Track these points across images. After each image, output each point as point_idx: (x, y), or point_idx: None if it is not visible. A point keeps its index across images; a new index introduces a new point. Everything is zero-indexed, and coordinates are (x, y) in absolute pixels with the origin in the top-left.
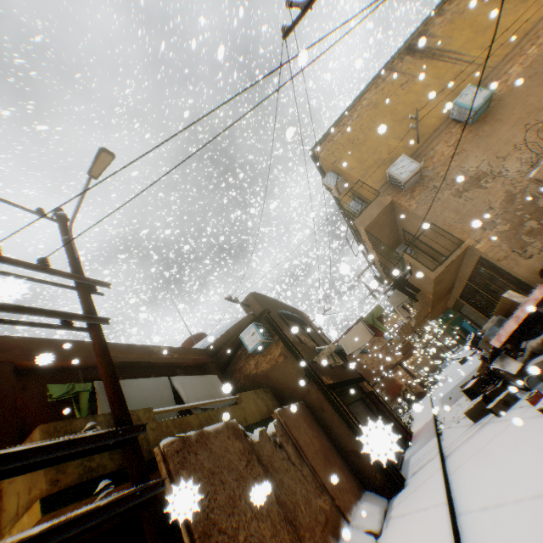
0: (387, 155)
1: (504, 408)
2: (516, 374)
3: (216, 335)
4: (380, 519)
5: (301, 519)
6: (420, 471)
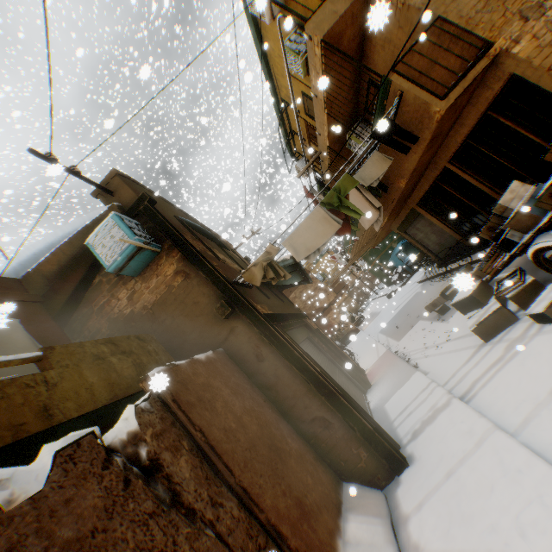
0: None
1: None
2: None
3: (43, 250)
4: None
5: None
6: (431, 432)
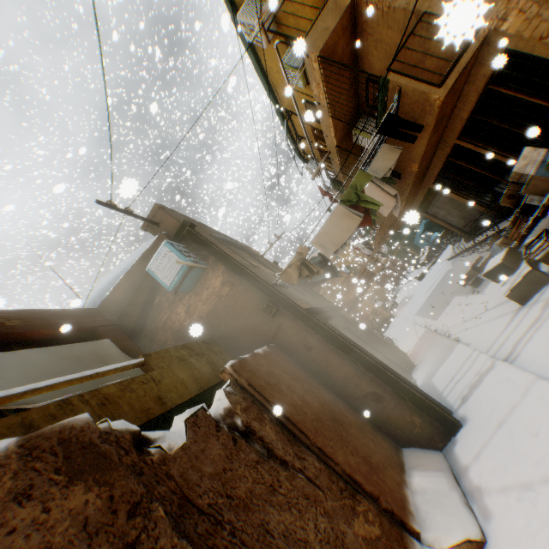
0: None
1: None
2: None
3: (111, 282)
4: (463, 502)
5: None
6: (479, 394)
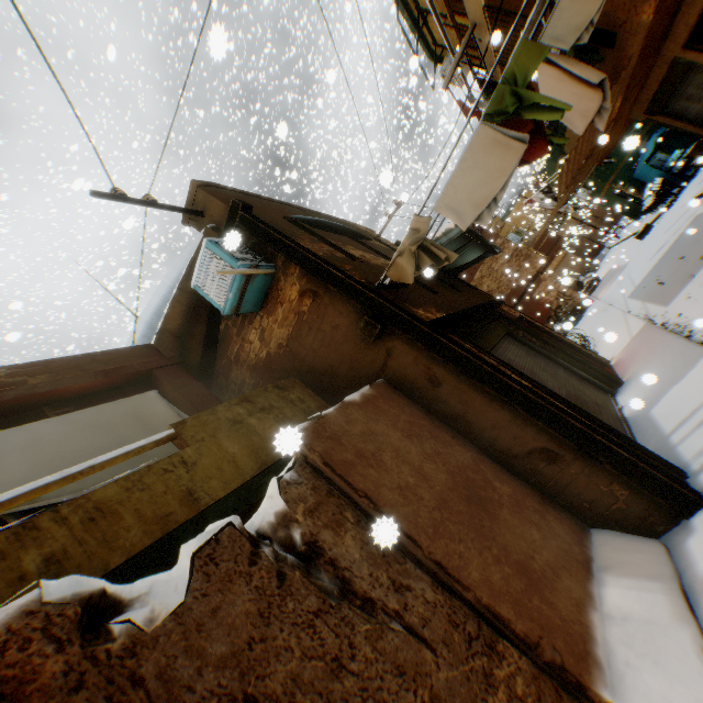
0: None
1: None
2: None
3: (159, 307)
4: (699, 651)
5: None
6: None
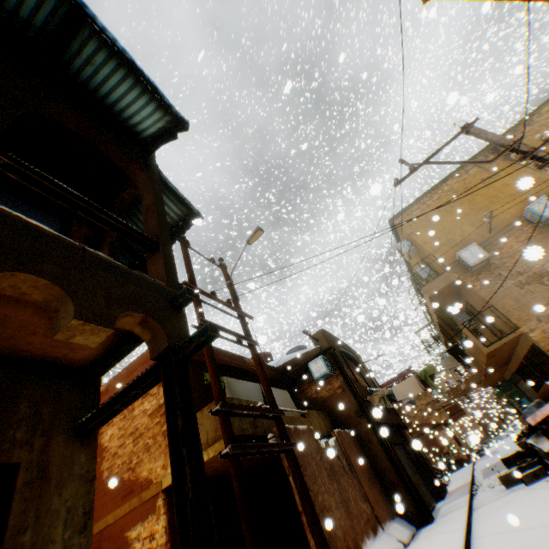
0: (459, 238)
1: (533, 479)
2: (547, 452)
3: (287, 358)
4: (408, 536)
5: (351, 509)
6: (448, 513)
